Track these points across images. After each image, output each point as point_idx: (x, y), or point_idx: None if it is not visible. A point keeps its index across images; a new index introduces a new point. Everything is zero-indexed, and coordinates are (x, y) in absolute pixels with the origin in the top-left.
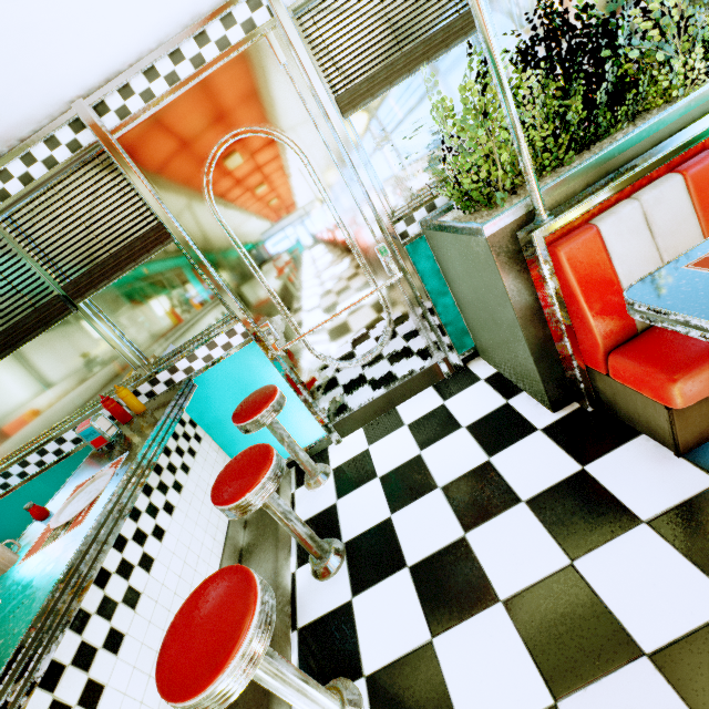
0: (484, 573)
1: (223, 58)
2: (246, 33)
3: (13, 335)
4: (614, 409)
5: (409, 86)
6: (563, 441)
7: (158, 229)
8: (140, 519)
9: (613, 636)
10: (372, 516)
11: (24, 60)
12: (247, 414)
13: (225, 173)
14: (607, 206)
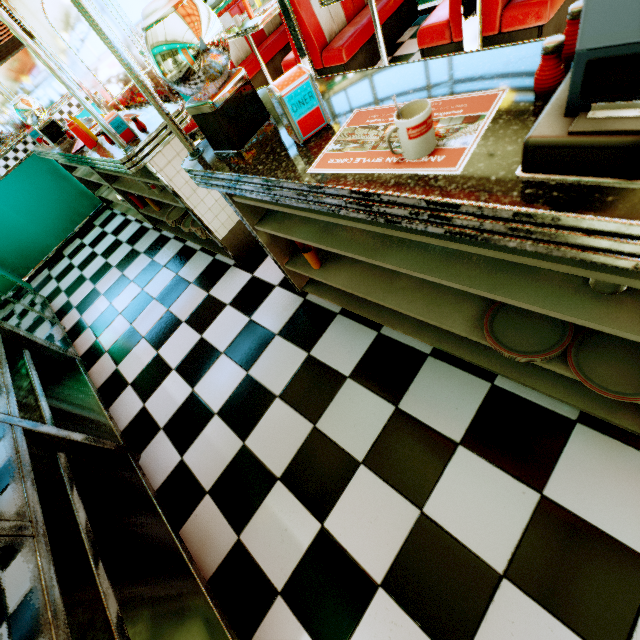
0: None
1: None
2: None
3: None
4: None
5: None
6: None
7: (26, 32)
8: None
9: None
10: None
11: None
12: None
13: (51, 4)
14: None
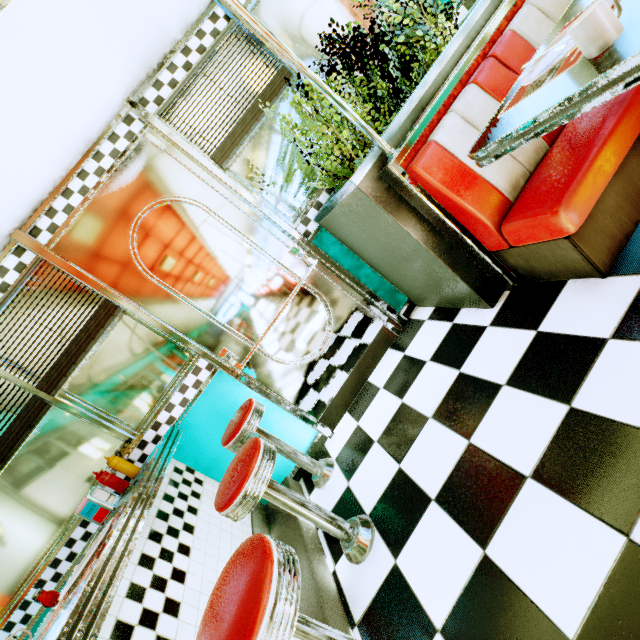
0: (501, 462)
1: (117, 163)
2: (129, 141)
3: (2, 449)
4: (535, 275)
5: (262, 131)
6: (510, 322)
7: (106, 305)
8: (154, 565)
9: None
10: (384, 476)
11: None
12: (232, 431)
13: (147, 242)
14: (434, 126)
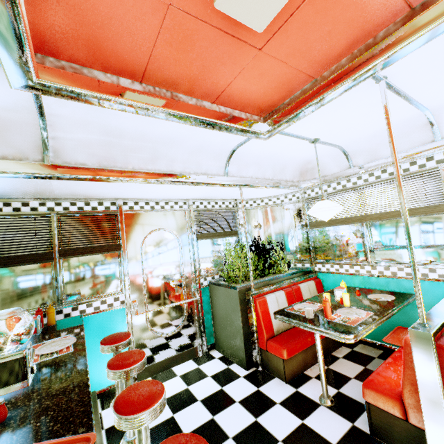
0: (223, 429)
1: (170, 210)
2: (179, 208)
3: (12, 260)
4: (267, 368)
5: (216, 240)
6: (251, 380)
7: (118, 245)
8: None
9: (270, 438)
10: (162, 417)
11: (130, 191)
12: (115, 340)
13: (152, 238)
14: (268, 293)
